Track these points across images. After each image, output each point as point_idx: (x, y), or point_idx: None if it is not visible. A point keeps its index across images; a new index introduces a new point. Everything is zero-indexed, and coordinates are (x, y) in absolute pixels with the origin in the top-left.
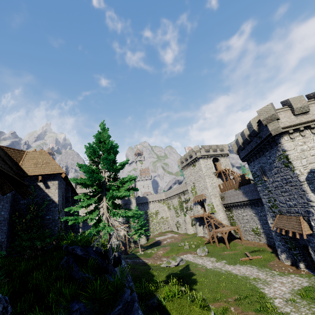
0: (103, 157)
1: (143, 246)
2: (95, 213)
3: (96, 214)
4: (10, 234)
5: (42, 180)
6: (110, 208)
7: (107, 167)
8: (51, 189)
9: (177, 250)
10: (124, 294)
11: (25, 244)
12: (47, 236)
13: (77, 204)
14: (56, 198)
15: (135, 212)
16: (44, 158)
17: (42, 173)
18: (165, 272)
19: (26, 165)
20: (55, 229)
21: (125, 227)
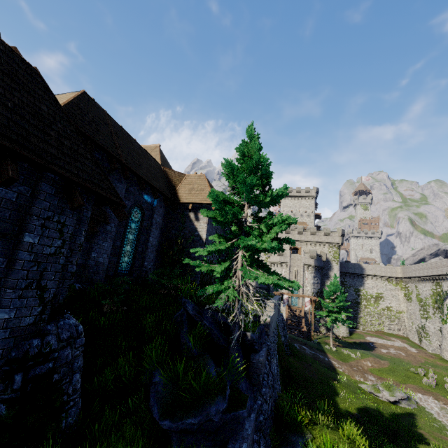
0: (241, 179)
1: (340, 339)
2: (224, 265)
3: (226, 267)
4: (160, 263)
5: (193, 210)
6: (245, 263)
7: (249, 197)
8: (200, 223)
9: (405, 376)
10: (209, 405)
11: (152, 278)
12: (177, 276)
13: (209, 245)
14: (204, 235)
15: (275, 281)
16: (200, 183)
17: (193, 201)
18: (362, 401)
19: (182, 191)
20: (198, 272)
21: (312, 301)
